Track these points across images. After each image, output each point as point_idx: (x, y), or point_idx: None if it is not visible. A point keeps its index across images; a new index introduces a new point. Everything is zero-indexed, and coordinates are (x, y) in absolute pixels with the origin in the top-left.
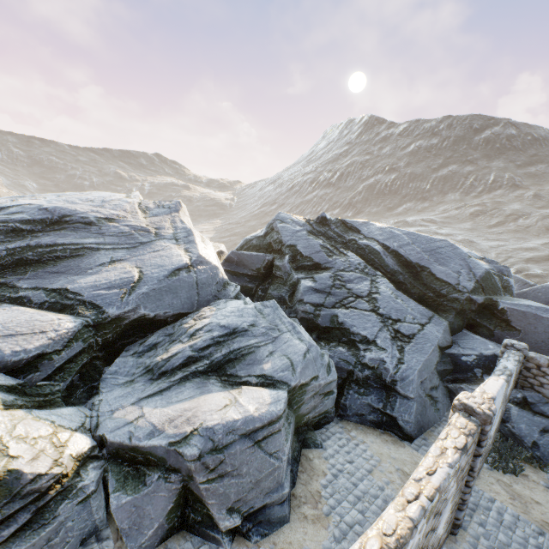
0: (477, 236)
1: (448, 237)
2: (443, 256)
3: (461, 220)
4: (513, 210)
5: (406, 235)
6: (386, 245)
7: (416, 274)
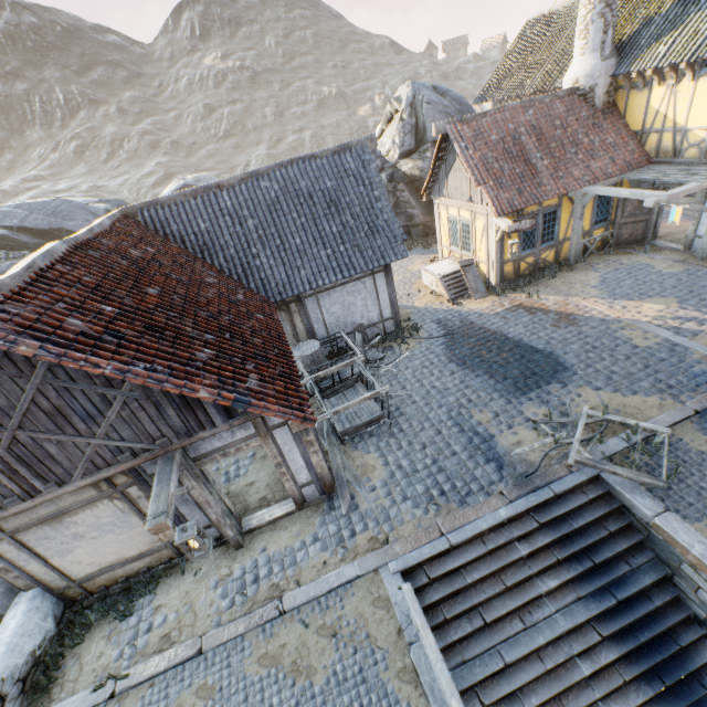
0: (101, 178)
1: (72, 191)
2: (68, 213)
3: (72, 165)
4: (112, 135)
5: (18, 209)
6: (8, 226)
7: (59, 238)
